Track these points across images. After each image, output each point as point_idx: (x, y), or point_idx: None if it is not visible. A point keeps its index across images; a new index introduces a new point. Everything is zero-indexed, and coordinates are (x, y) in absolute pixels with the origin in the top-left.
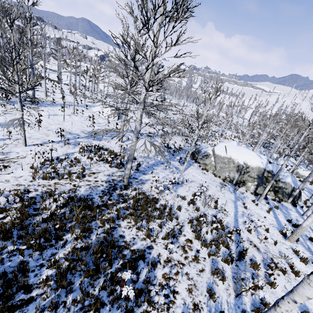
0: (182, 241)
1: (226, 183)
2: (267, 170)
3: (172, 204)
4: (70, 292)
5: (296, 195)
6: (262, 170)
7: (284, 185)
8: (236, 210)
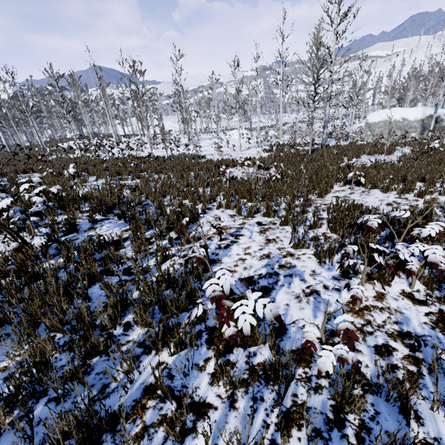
0: None
1: None
2: (426, 117)
3: None
4: None
5: None
6: (421, 118)
7: None
8: None
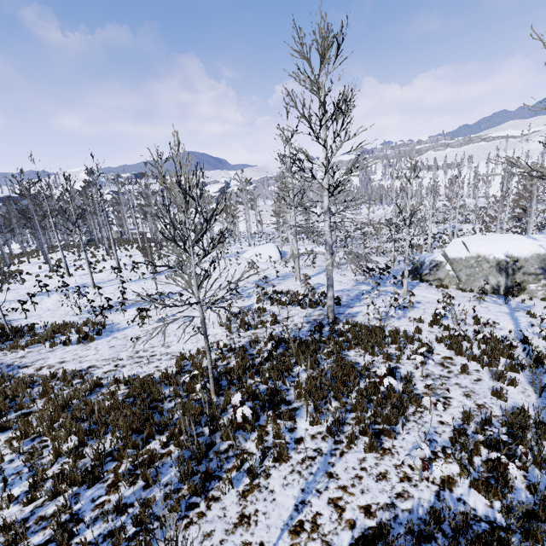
0: (437, 359)
1: (487, 296)
2: None
3: (405, 329)
4: (327, 403)
5: None
6: (545, 257)
7: None
8: (516, 321)
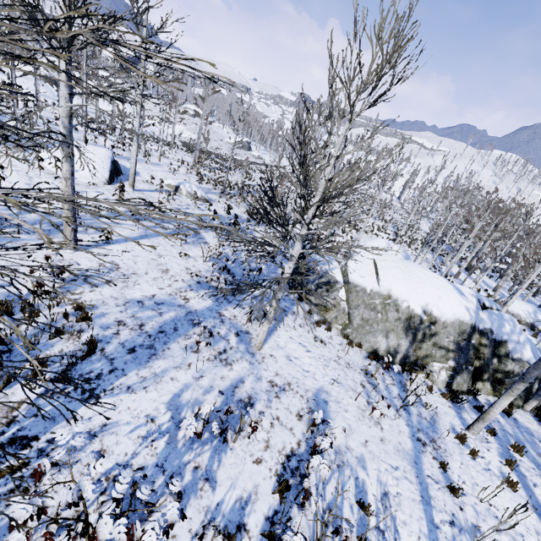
0: None
1: (378, 365)
2: (479, 330)
3: None
4: None
5: (540, 388)
6: (467, 329)
7: (518, 366)
8: (430, 518)
